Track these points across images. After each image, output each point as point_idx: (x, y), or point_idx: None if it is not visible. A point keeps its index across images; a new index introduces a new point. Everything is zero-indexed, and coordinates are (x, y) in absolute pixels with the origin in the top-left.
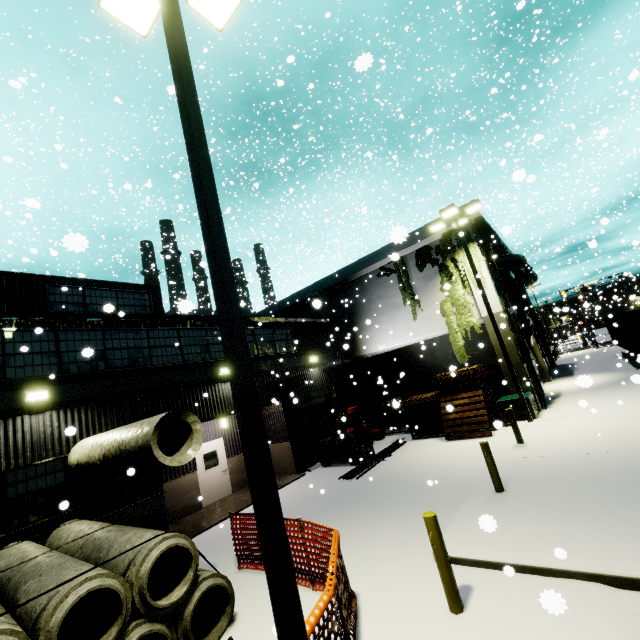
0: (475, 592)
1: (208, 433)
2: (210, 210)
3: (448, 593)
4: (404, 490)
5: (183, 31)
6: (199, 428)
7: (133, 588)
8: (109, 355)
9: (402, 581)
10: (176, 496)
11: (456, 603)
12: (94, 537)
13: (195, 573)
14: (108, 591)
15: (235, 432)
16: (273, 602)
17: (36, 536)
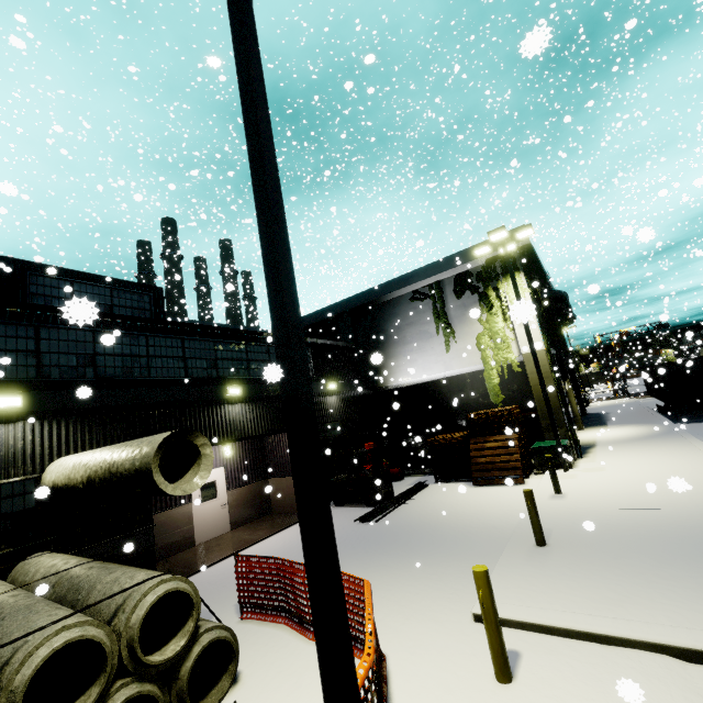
0: (524, 659)
1: None
2: (268, 176)
3: (496, 660)
4: (430, 538)
5: None
6: (209, 452)
7: (121, 640)
8: (99, 361)
9: (437, 642)
10: (166, 530)
11: (505, 672)
12: (71, 574)
13: (196, 624)
14: (89, 642)
15: (238, 462)
16: (323, 673)
17: None
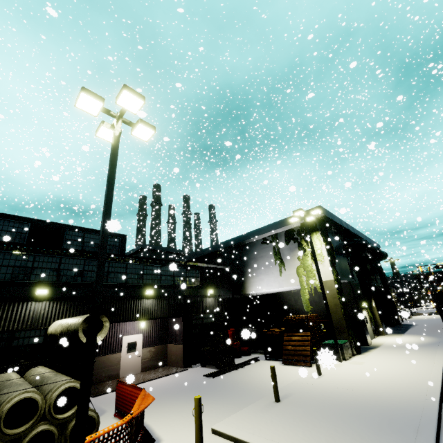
0: None
1: (134, 329)
2: (103, 234)
3: None
4: (232, 390)
5: (117, 156)
6: (107, 325)
7: (46, 403)
8: (85, 274)
9: (187, 439)
10: (105, 366)
11: None
12: (43, 376)
13: None
14: (36, 402)
15: (151, 332)
16: (77, 406)
17: (19, 370)
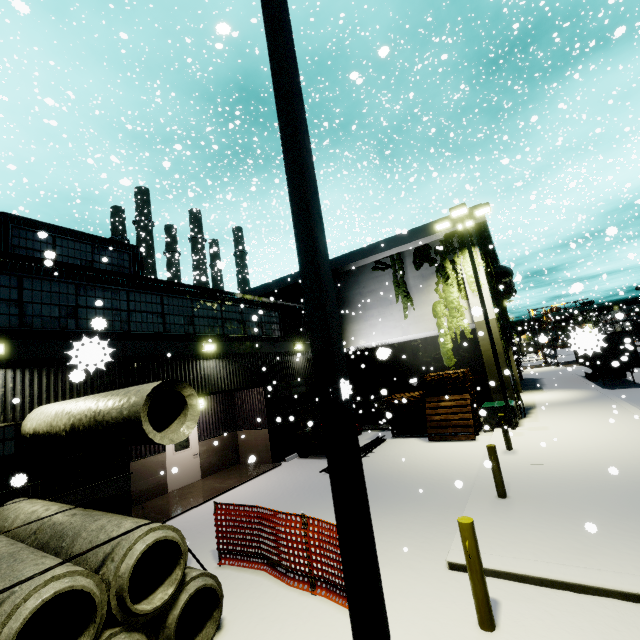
0: (503, 607)
1: None
2: (296, 110)
3: (481, 608)
4: (395, 489)
5: None
6: (195, 403)
7: (110, 589)
8: (81, 313)
9: (415, 590)
10: (140, 478)
11: (489, 620)
12: (53, 521)
13: (182, 572)
14: (76, 592)
15: (210, 414)
16: (357, 636)
17: None
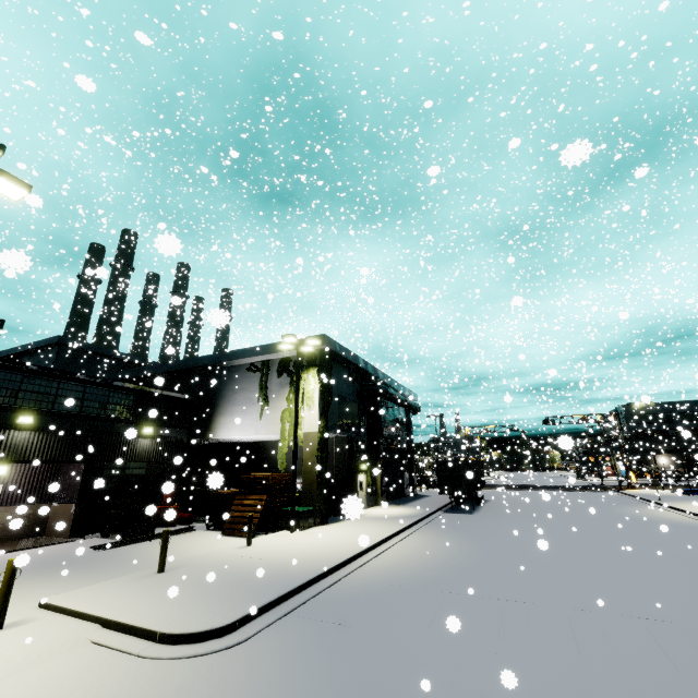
0: (26, 622)
1: None
2: None
3: None
4: (117, 564)
5: None
6: None
7: None
8: None
9: None
10: None
11: None
12: None
13: None
14: None
15: (22, 482)
16: None
17: None
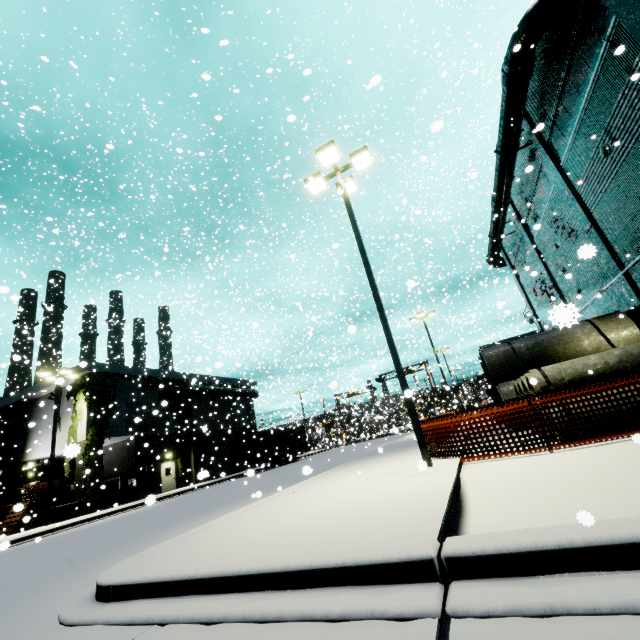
0: None
1: None
2: None
3: None
4: None
5: None
6: None
7: None
8: None
9: None
10: None
11: None
12: None
13: None
14: None
15: None
16: None
17: None
